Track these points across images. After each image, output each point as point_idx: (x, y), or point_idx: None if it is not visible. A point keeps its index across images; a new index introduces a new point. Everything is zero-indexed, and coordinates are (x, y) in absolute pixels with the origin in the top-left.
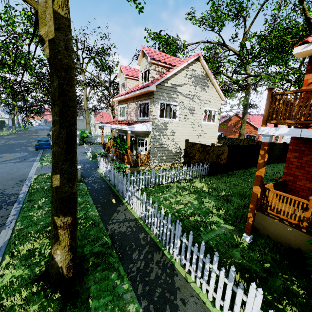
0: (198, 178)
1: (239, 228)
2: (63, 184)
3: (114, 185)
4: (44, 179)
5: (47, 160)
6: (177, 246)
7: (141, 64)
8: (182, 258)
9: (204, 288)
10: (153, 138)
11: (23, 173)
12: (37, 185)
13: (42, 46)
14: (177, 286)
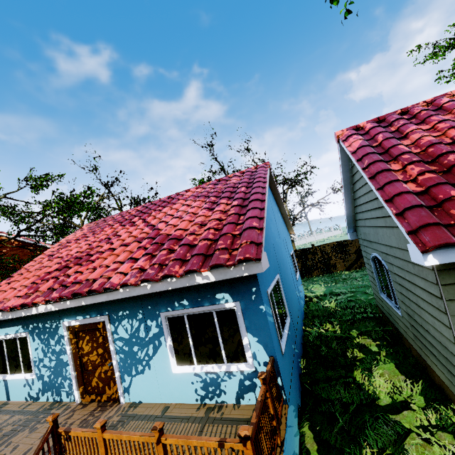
0: None
1: None
2: None
3: None
4: None
5: None
6: None
7: None
8: None
9: None
10: None
11: None
12: None
13: None
14: None
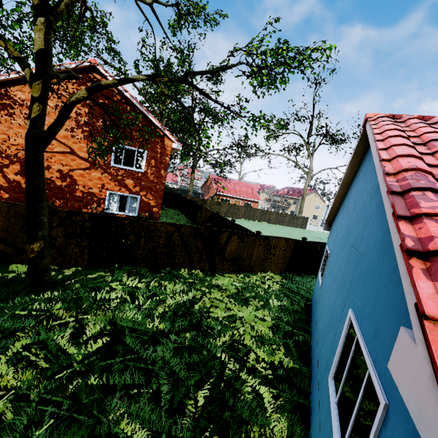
0: None
1: None
2: None
3: None
4: None
5: None
6: None
7: None
8: None
9: None
10: None
11: None
12: None
13: None
14: None
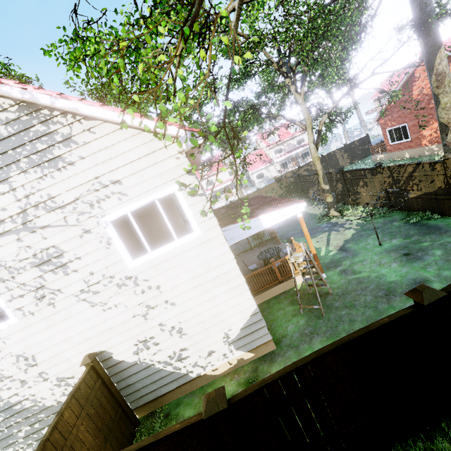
0: None
1: None
2: None
3: None
4: None
5: None
6: None
7: None
8: None
9: None
10: None
11: None
12: None
13: None
14: None
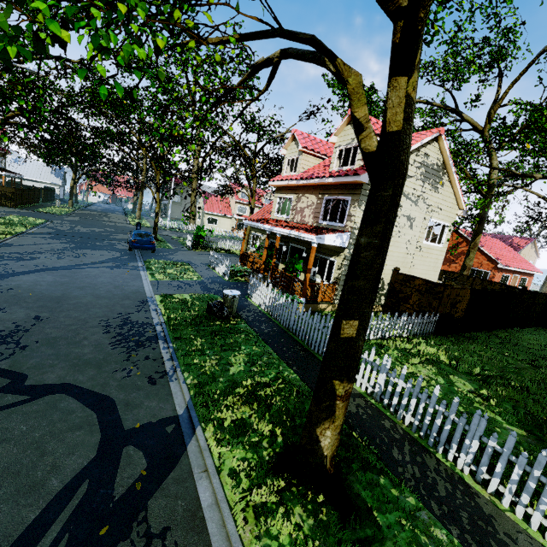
0: (421, 338)
1: (536, 435)
2: (358, 335)
3: (295, 331)
4: (176, 304)
5: (159, 271)
6: (469, 451)
7: (340, 135)
8: (480, 470)
9: (536, 522)
10: (348, 260)
11: (136, 288)
12: (174, 314)
13: (358, 134)
14: (488, 513)
